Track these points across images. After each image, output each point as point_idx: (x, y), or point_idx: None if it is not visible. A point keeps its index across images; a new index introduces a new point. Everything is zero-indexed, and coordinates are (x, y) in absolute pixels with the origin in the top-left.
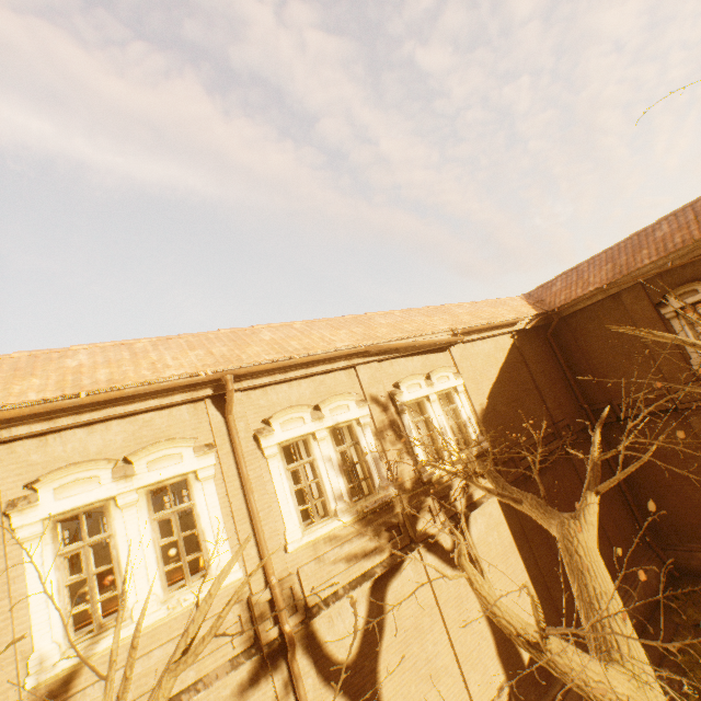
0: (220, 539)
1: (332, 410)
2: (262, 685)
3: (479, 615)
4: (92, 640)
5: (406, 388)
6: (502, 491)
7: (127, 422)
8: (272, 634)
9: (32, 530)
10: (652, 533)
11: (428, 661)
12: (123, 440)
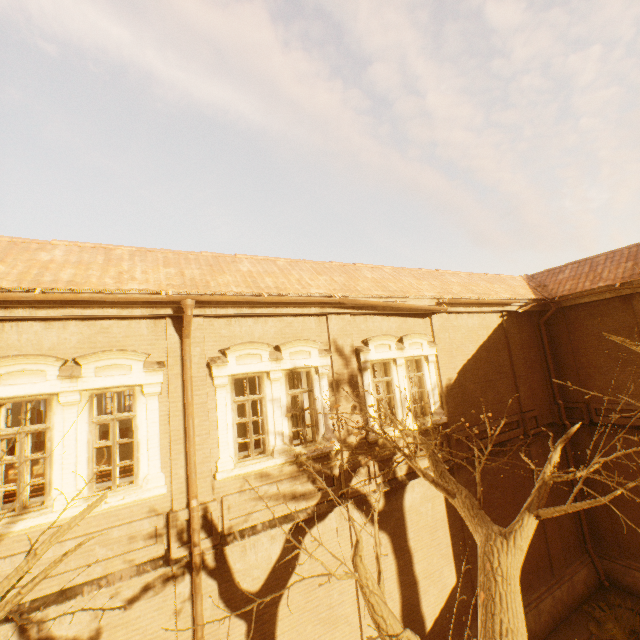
0: (153, 453)
1: (293, 353)
2: (164, 593)
3: (392, 576)
4: (12, 519)
5: (375, 347)
6: (439, 477)
7: (85, 325)
8: (182, 551)
9: None
10: (593, 539)
11: (331, 607)
12: (77, 342)
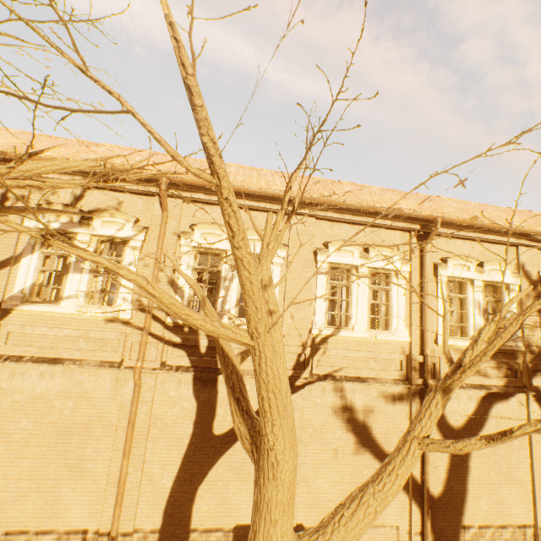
0: (400, 315)
1: (490, 270)
2: (403, 403)
3: None
4: (335, 329)
5: None
6: None
7: (368, 229)
8: (417, 381)
9: (323, 265)
10: None
11: (509, 466)
12: (364, 239)
